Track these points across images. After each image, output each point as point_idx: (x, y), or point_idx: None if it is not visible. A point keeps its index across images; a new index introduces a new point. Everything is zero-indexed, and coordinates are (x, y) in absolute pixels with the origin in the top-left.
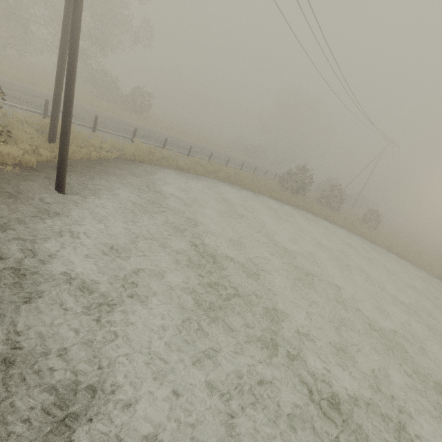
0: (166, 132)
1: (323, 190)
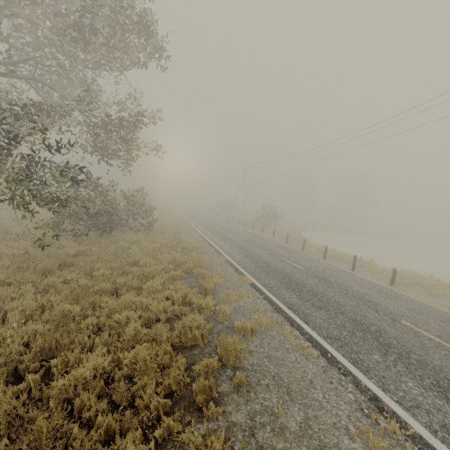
0: (196, 232)
1: None
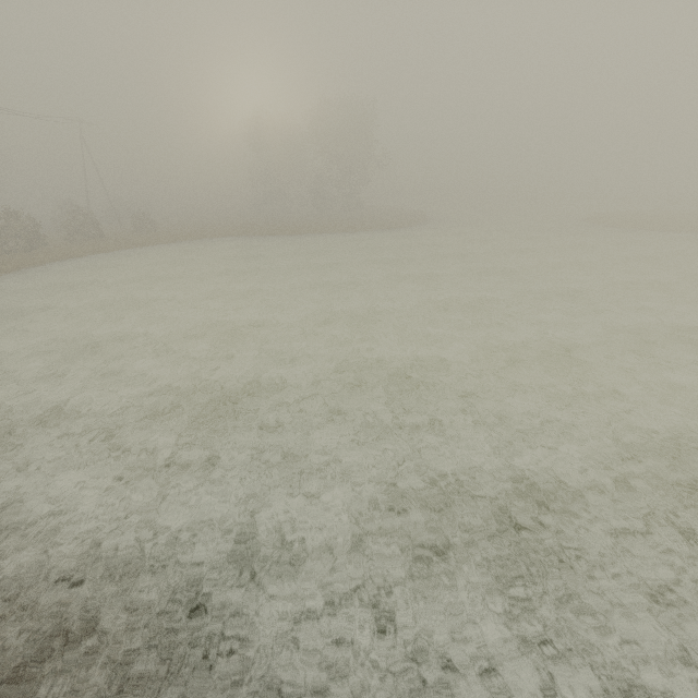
0: None
1: (64, 225)
